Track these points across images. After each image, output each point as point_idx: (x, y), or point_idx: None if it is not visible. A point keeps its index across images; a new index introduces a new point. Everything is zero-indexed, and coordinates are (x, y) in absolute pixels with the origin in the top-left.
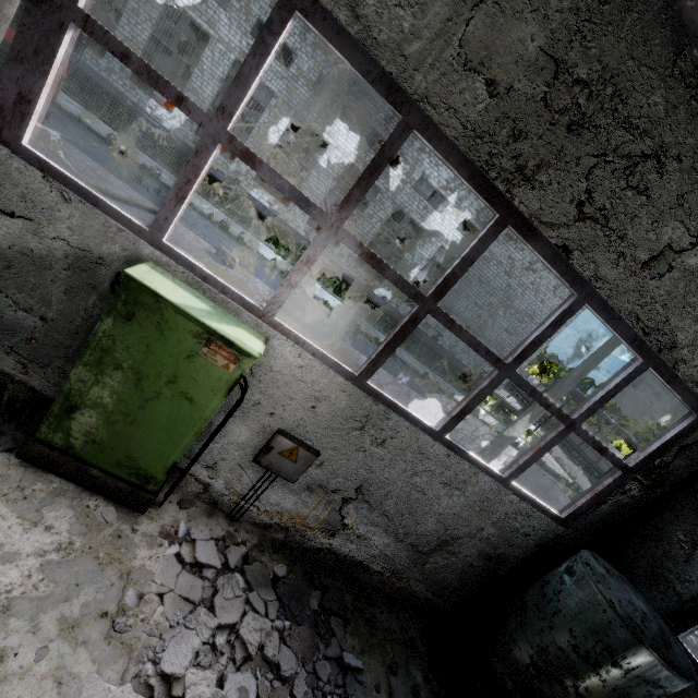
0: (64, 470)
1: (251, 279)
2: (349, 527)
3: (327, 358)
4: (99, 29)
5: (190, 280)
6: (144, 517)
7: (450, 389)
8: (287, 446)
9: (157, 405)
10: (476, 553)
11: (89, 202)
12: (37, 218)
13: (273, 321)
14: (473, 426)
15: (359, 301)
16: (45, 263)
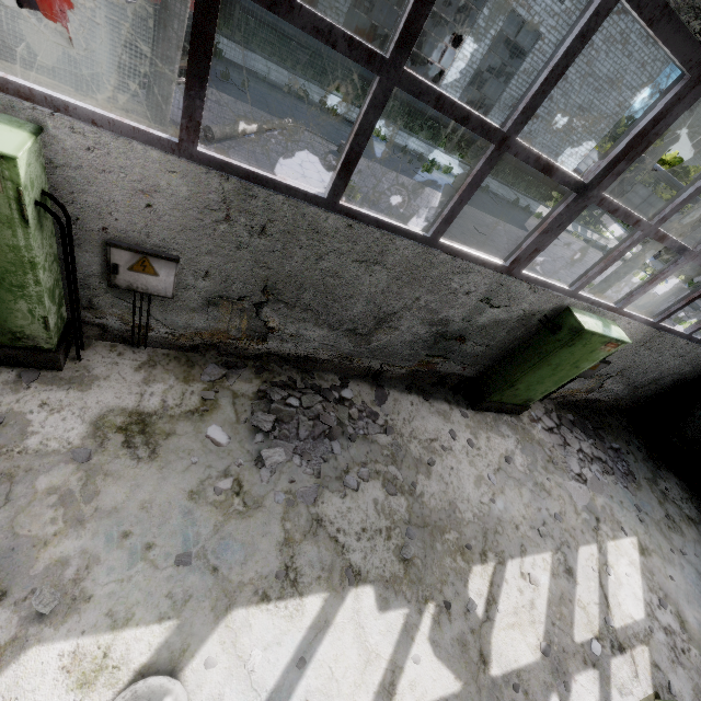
0: (493, 409)
1: (373, 168)
2: (603, 387)
3: (642, 319)
4: (608, 202)
5: (585, 308)
6: (520, 416)
7: (531, 204)
8: (594, 365)
9: (558, 374)
10: (670, 381)
11: (545, 287)
12: (512, 304)
13: (620, 311)
14: (564, 242)
15: (423, 124)
16: (504, 323)
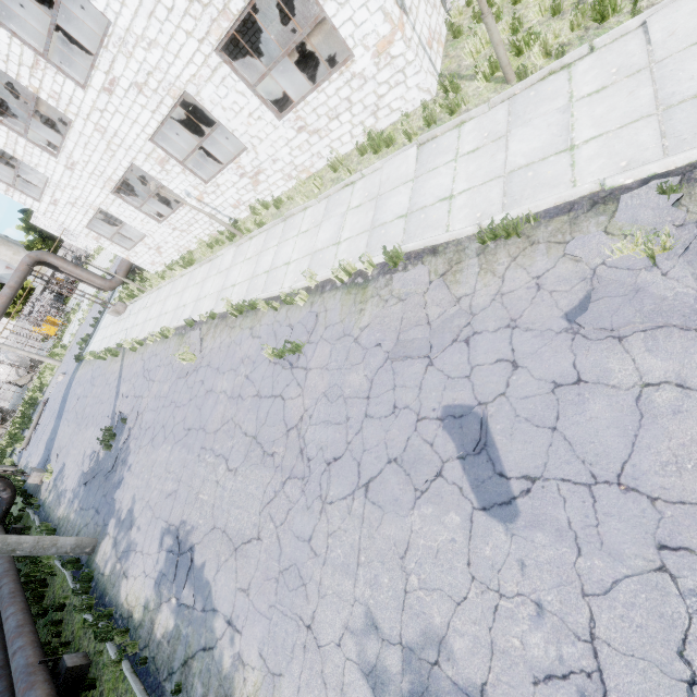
0: None
1: None
2: None
3: None
4: None
5: None
6: None
7: None
8: None
9: None
10: None
11: None
12: None
13: None
14: None
15: None
16: None
